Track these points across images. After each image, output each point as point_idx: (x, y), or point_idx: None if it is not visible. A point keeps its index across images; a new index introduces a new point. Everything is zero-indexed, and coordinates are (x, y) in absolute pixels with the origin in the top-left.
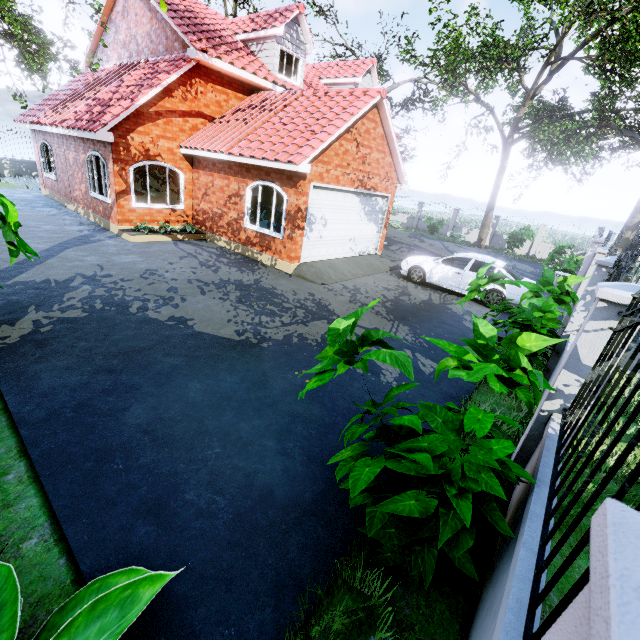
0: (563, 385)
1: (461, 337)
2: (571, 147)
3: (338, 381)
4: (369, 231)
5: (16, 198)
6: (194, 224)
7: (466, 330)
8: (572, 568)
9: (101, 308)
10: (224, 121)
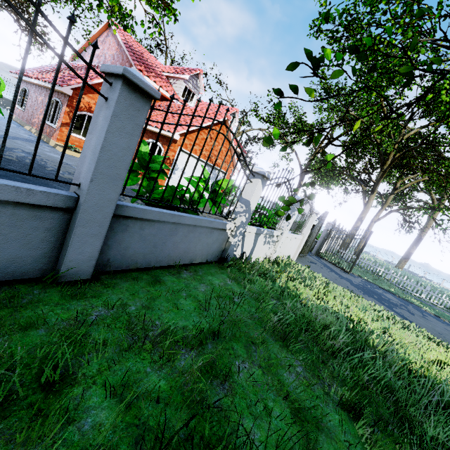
0: (236, 208)
1: None
2: (328, 178)
3: None
4: None
5: None
6: None
7: None
8: (217, 274)
9: (28, 162)
10: None
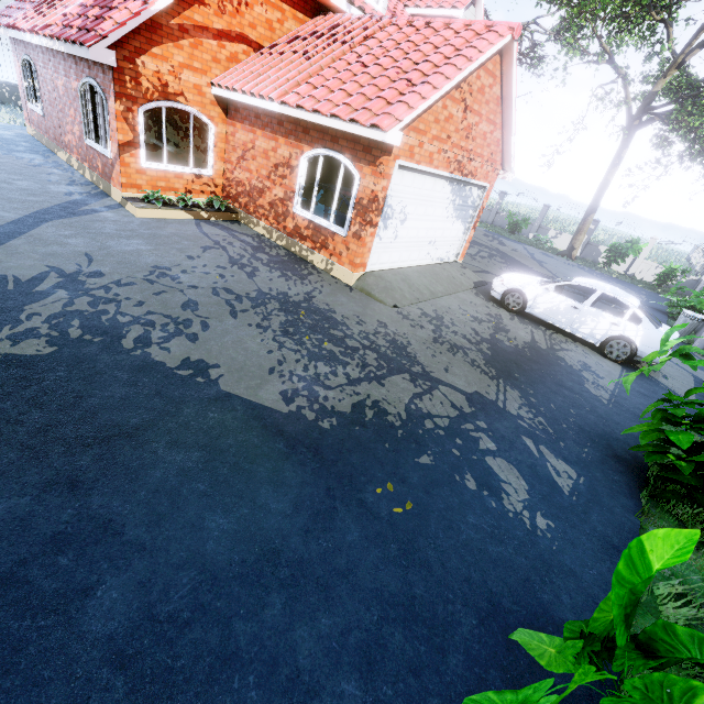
0: None
1: (591, 414)
2: None
3: (443, 510)
4: (454, 232)
5: None
6: (224, 197)
7: (593, 400)
8: None
9: (78, 337)
10: (276, 52)
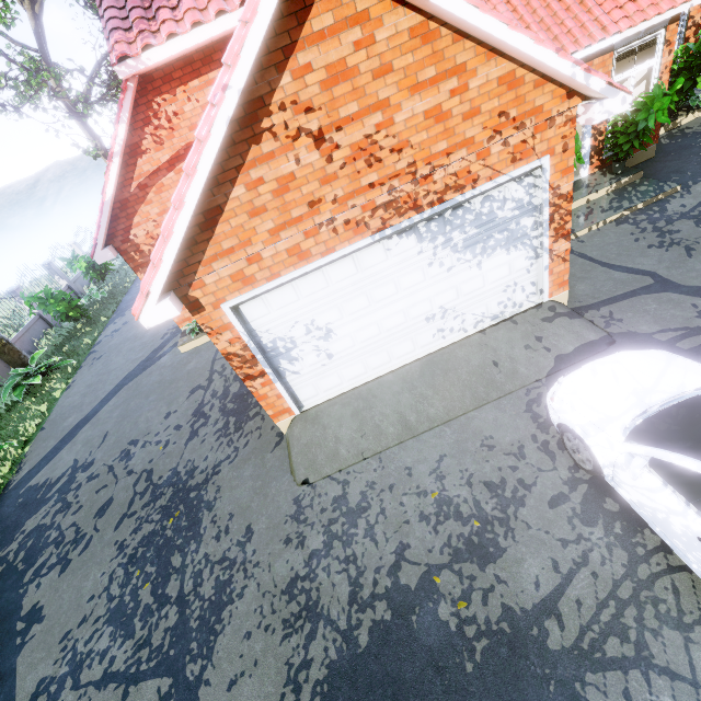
0: None
1: None
2: None
3: None
4: (495, 271)
5: None
6: None
7: None
8: None
9: (16, 564)
10: None
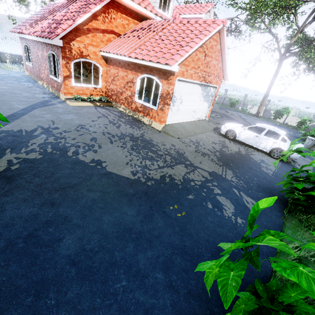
0: None
1: (263, 180)
2: None
3: (198, 215)
4: (203, 106)
5: (11, 76)
6: (106, 96)
7: (265, 174)
8: None
9: (50, 152)
10: (126, 36)
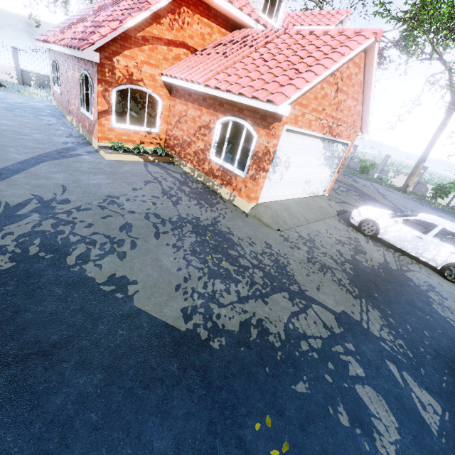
0: None
1: (443, 336)
2: None
3: (319, 453)
4: (323, 174)
5: (29, 105)
6: (165, 147)
7: (442, 322)
8: None
9: (34, 254)
10: (205, 53)
